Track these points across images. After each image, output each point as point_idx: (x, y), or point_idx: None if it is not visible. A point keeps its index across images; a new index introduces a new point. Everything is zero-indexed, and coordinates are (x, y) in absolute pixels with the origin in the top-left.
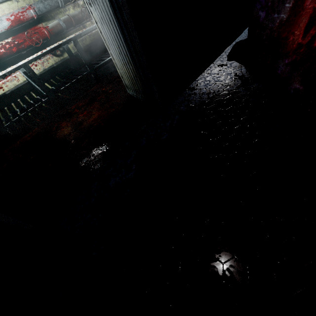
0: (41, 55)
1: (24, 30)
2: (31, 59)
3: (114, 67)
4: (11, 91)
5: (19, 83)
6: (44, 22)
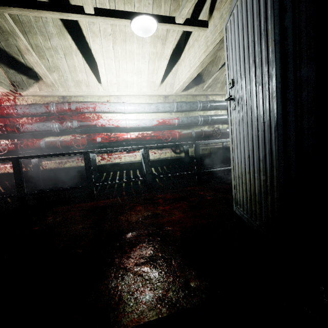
0: (163, 145)
1: (163, 130)
2: (153, 145)
3: (222, 178)
4: (125, 163)
5: (134, 160)
6: (180, 129)
